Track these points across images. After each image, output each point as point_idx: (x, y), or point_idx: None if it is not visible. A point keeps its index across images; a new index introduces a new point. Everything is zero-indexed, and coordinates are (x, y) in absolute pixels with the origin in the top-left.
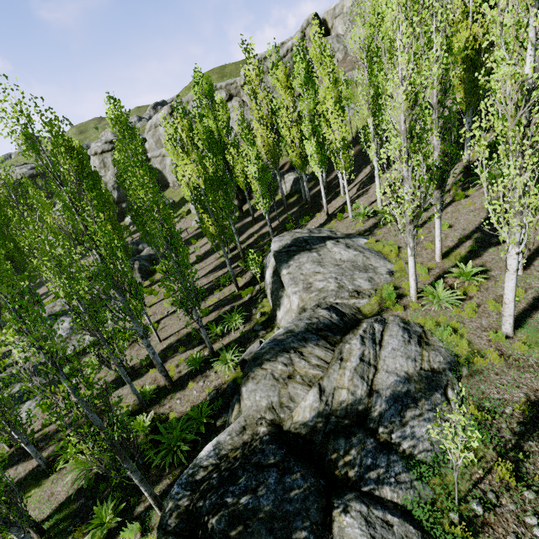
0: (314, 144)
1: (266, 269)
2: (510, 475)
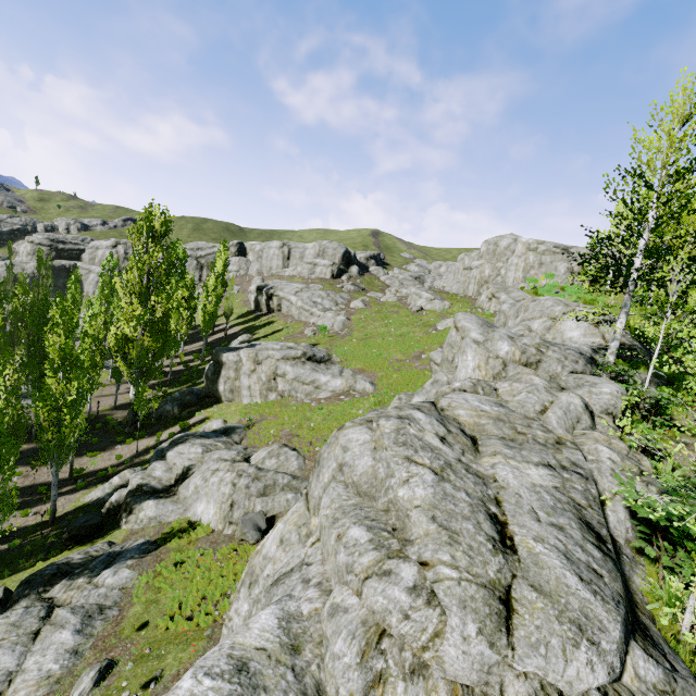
0: None
1: None
2: None
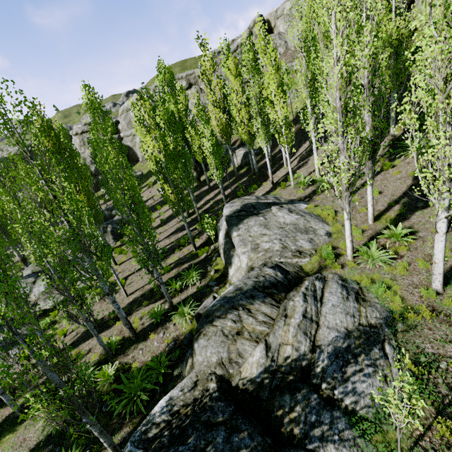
0: (260, 123)
1: (219, 232)
2: (450, 432)
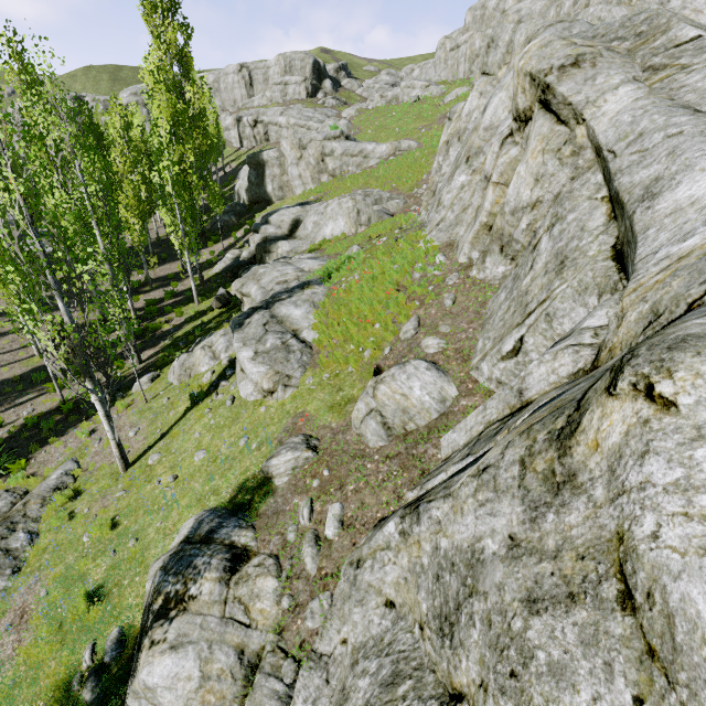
0: None
1: None
2: None
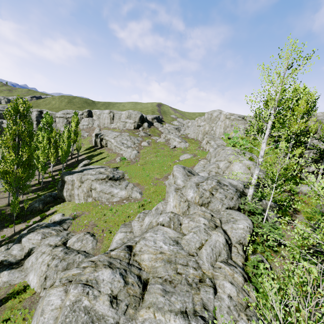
0: None
1: None
2: None
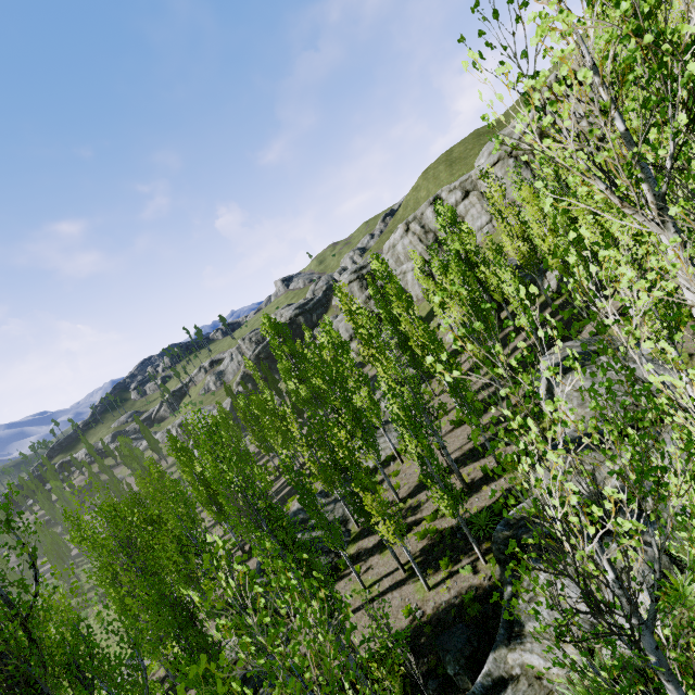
0: (574, 253)
1: (539, 387)
2: None
